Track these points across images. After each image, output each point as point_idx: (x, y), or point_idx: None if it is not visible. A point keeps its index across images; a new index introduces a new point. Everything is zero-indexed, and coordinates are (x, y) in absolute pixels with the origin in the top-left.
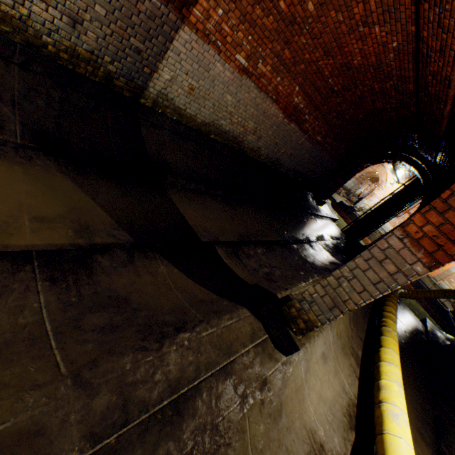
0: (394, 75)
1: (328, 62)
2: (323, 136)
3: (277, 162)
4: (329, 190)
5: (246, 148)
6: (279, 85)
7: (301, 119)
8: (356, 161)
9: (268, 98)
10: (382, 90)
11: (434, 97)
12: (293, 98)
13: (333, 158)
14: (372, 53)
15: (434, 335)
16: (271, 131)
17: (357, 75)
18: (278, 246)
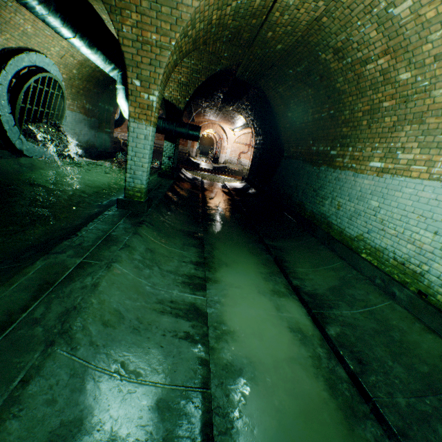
0: None
1: None
2: None
3: None
4: None
5: None
6: None
7: None
8: None
9: None
10: None
11: None
12: None
13: None
14: None
15: None
16: None
17: None
18: None
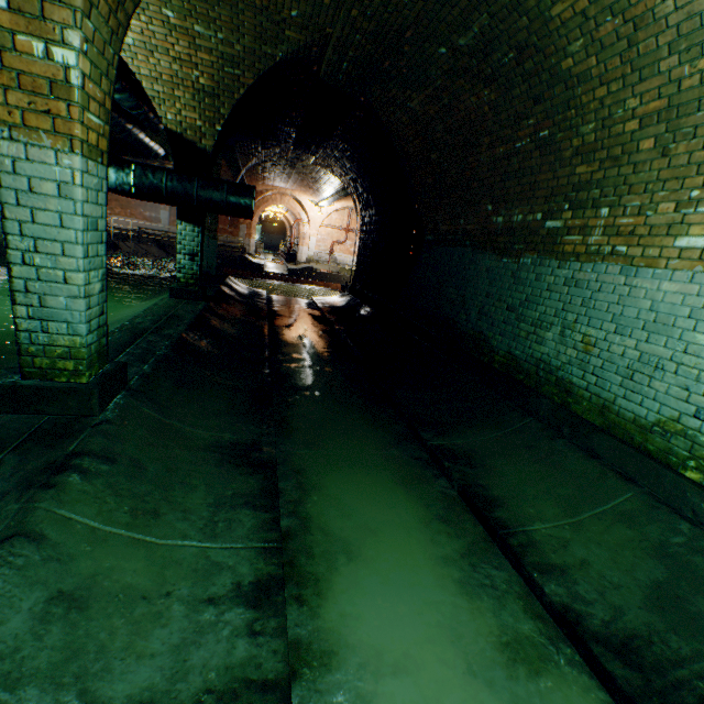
0: None
1: None
2: None
3: None
4: None
5: None
6: None
7: None
8: None
9: None
10: None
11: None
12: None
13: None
14: None
15: None
16: None
17: None
18: None
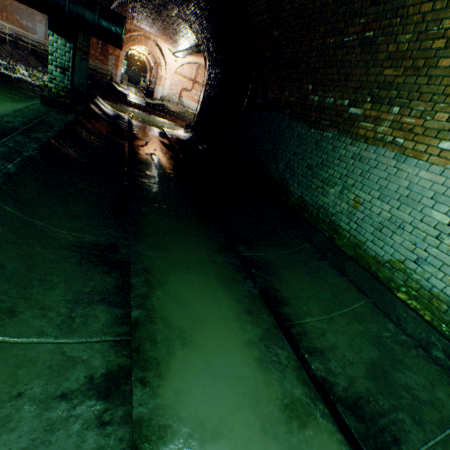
0: None
1: None
2: None
3: None
4: None
5: None
6: None
7: None
8: None
9: None
10: None
11: None
12: None
13: None
14: None
15: None
16: None
17: None
18: None
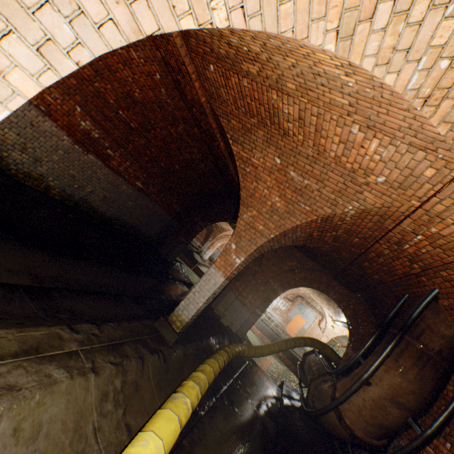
0: (179, 117)
1: (107, 86)
2: (144, 182)
3: (86, 203)
4: (174, 248)
5: (15, 171)
6: (47, 94)
7: (103, 152)
8: (195, 219)
9: (33, 106)
10: (180, 136)
11: (209, 133)
12: (78, 120)
13: (169, 213)
14: (147, 86)
15: (289, 398)
16: (57, 156)
17: (147, 112)
18: (3, 287)
